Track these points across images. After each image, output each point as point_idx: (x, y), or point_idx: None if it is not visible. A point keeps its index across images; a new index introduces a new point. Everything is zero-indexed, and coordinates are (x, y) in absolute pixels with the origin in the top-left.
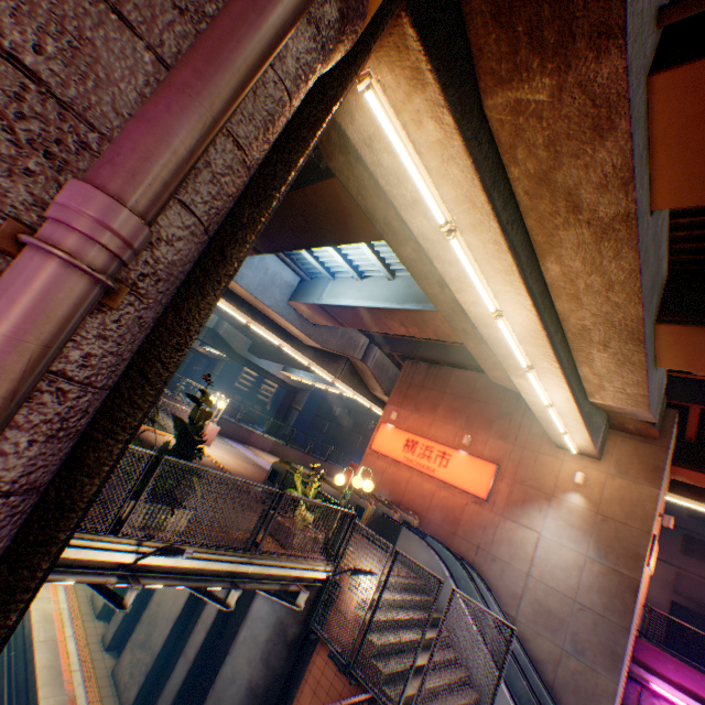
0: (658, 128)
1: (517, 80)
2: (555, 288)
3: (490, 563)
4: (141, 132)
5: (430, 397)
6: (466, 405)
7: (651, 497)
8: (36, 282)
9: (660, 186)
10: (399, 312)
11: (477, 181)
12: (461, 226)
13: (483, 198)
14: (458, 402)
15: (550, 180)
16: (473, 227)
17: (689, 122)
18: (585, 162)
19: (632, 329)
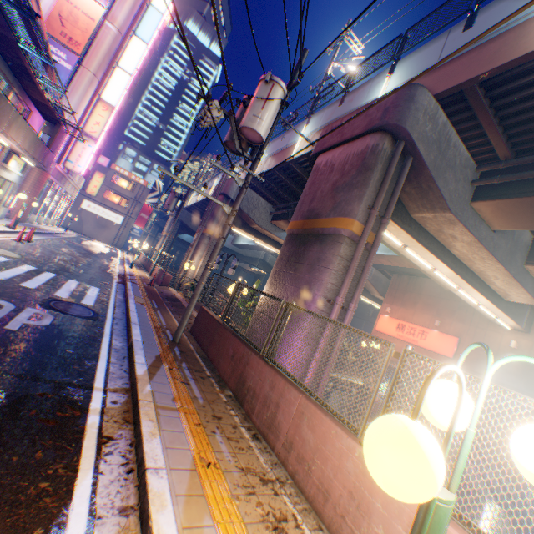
0: (481, 212)
1: (420, 213)
2: (459, 257)
3: None
4: (356, 296)
5: (410, 297)
6: (435, 302)
7: None
8: (350, 314)
9: (492, 224)
10: (385, 256)
11: (411, 238)
12: (408, 245)
13: (414, 241)
14: (430, 300)
15: (441, 231)
16: (413, 246)
17: (491, 212)
18: (451, 229)
19: (503, 272)
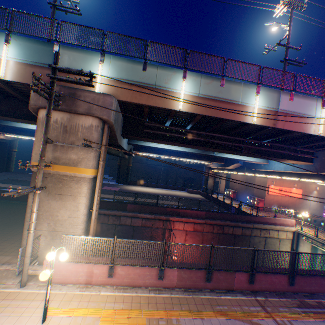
0: None
1: None
2: None
3: (302, 210)
4: None
5: None
6: None
7: (324, 188)
8: None
9: None
10: None
11: None
12: None
13: None
14: None
15: None
16: None
17: None
18: None
19: None
